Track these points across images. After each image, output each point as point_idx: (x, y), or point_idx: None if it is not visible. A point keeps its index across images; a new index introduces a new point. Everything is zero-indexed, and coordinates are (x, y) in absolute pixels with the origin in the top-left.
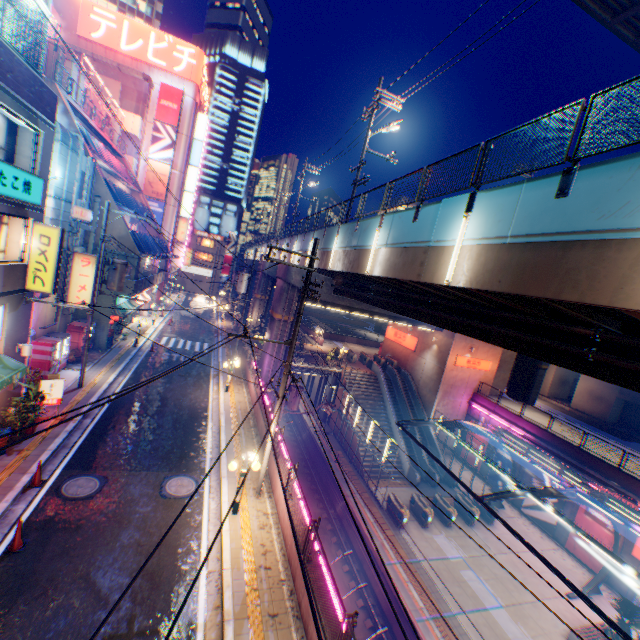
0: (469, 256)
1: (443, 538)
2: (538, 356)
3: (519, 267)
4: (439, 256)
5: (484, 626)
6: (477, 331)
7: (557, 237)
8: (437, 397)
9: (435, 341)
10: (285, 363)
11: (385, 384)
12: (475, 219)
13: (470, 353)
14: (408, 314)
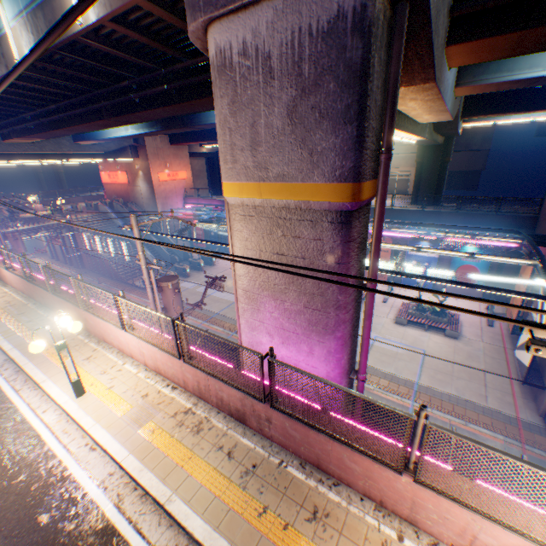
0: (19, 35)
1: (186, 283)
2: (124, 114)
3: (38, 32)
4: (8, 44)
5: (209, 301)
6: (98, 115)
7: (38, 2)
8: (160, 210)
9: (140, 168)
10: (3, 233)
11: (116, 217)
12: (6, 2)
13: (168, 169)
14: (61, 127)
